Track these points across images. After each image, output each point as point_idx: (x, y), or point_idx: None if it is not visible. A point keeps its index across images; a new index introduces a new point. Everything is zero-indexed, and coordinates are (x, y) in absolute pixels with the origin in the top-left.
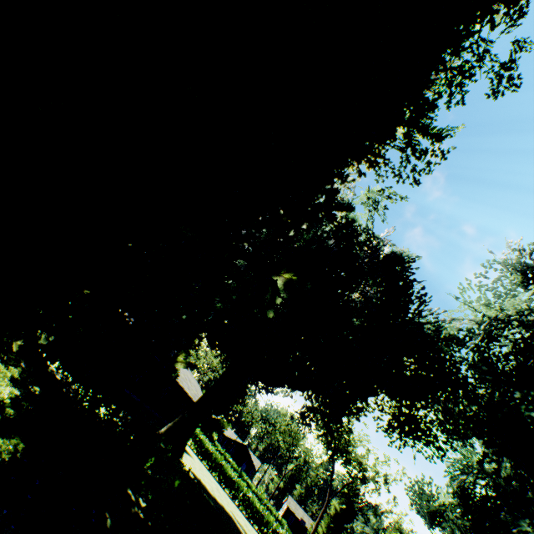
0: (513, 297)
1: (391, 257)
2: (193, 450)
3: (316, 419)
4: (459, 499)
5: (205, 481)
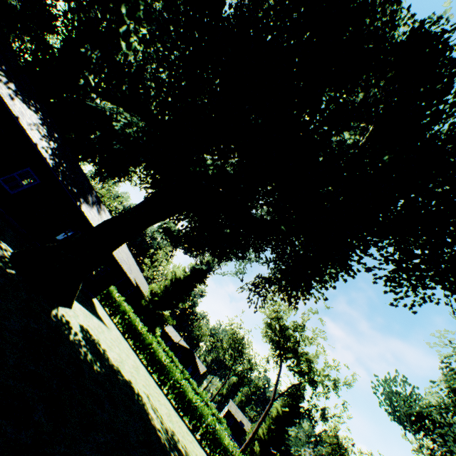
0: None
1: (418, 23)
2: (119, 329)
3: (273, 290)
4: None
5: (111, 350)
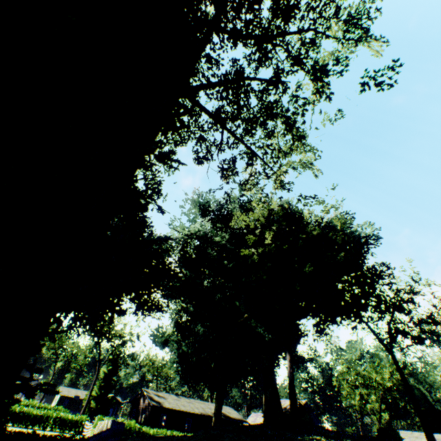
0: (195, 221)
1: None
2: None
3: (83, 324)
4: (176, 328)
5: None
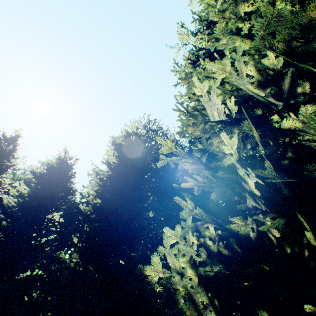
0: None
1: None
2: None
3: None
4: None
5: None
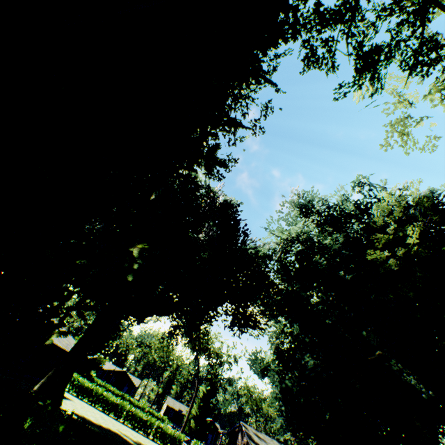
0: (295, 225)
1: (224, 204)
2: (73, 394)
3: (182, 333)
4: (276, 355)
5: (89, 416)
